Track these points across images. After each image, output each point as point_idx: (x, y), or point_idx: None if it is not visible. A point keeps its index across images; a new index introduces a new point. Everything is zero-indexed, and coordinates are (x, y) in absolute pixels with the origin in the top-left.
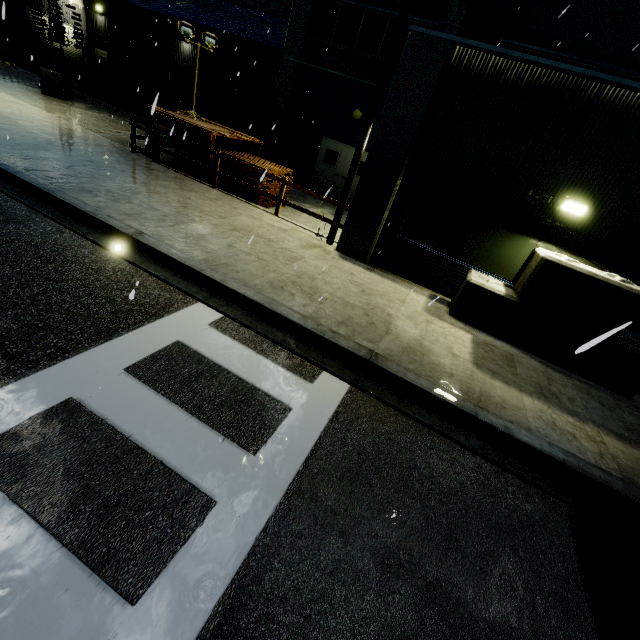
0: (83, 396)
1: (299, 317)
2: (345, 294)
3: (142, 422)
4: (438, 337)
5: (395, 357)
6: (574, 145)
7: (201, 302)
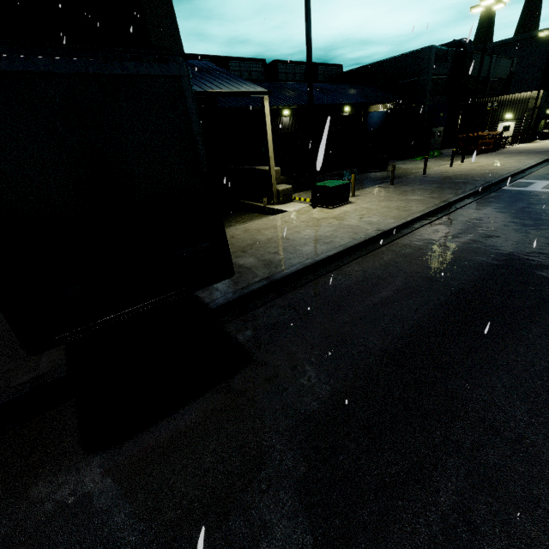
0: None
1: None
2: None
3: None
4: None
5: None
6: (548, 101)
7: None
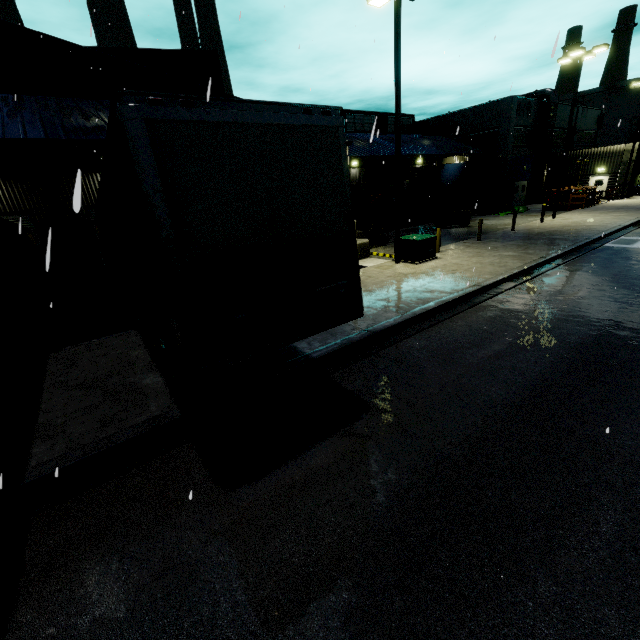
0: None
1: None
2: None
3: None
4: None
5: None
6: None
7: None
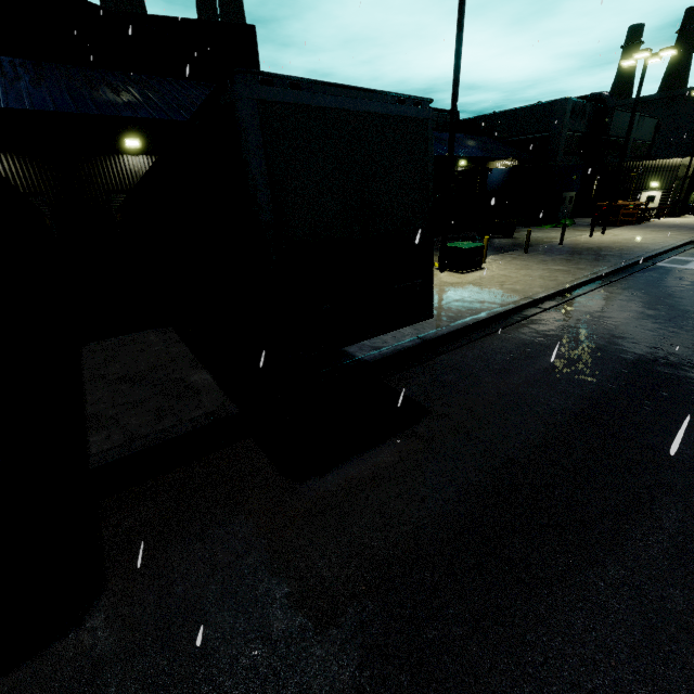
0: None
1: None
2: None
3: None
4: None
5: None
6: None
7: None
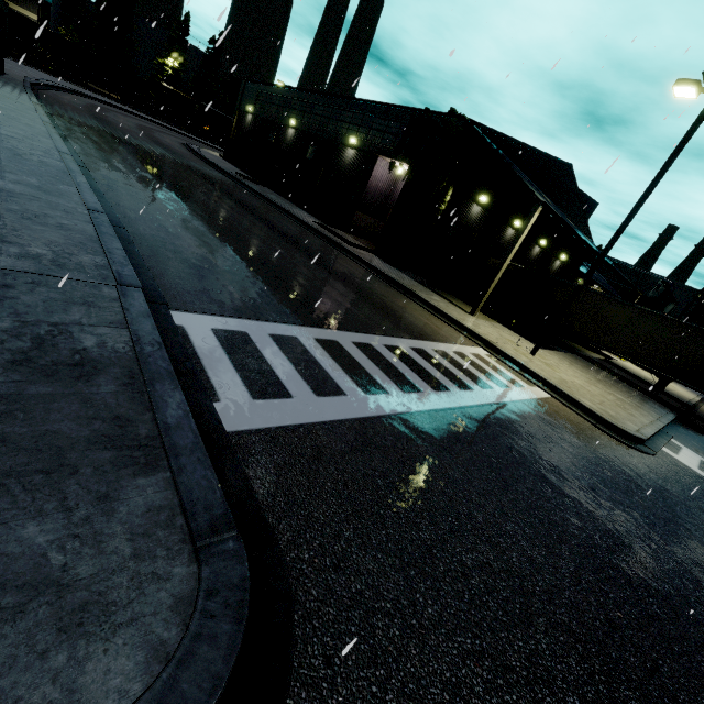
0: None
1: None
2: None
3: None
4: None
5: None
6: None
7: None
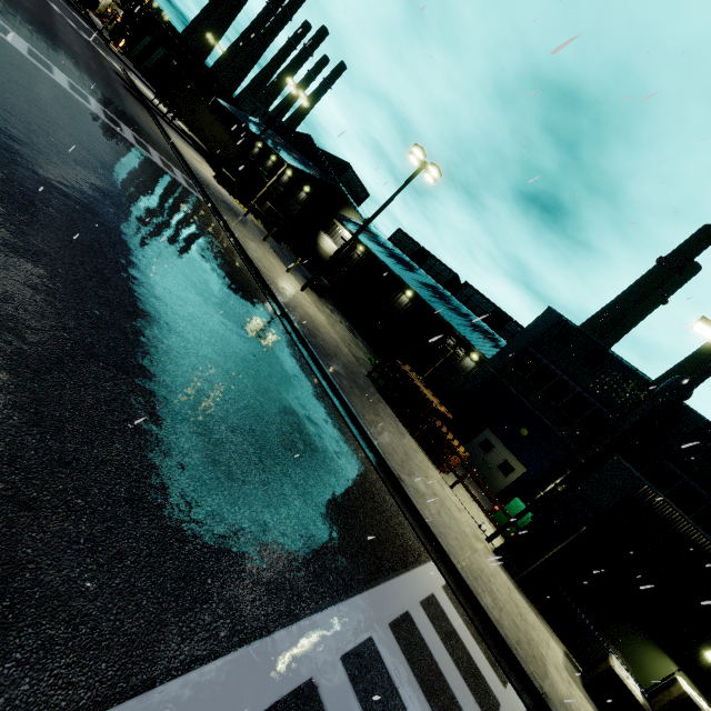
0: (412, 613)
1: (494, 619)
2: (511, 610)
3: (439, 655)
4: (580, 706)
5: (557, 705)
6: None
7: (433, 561)
